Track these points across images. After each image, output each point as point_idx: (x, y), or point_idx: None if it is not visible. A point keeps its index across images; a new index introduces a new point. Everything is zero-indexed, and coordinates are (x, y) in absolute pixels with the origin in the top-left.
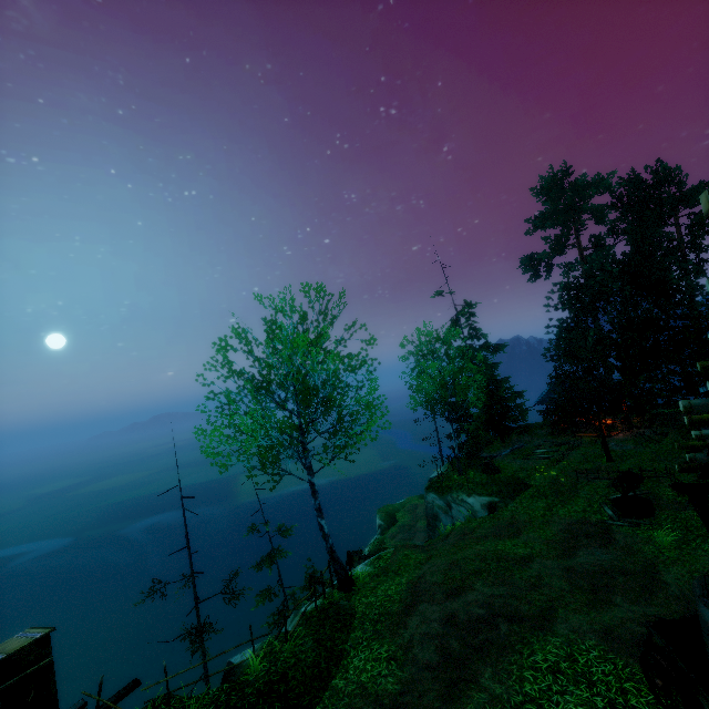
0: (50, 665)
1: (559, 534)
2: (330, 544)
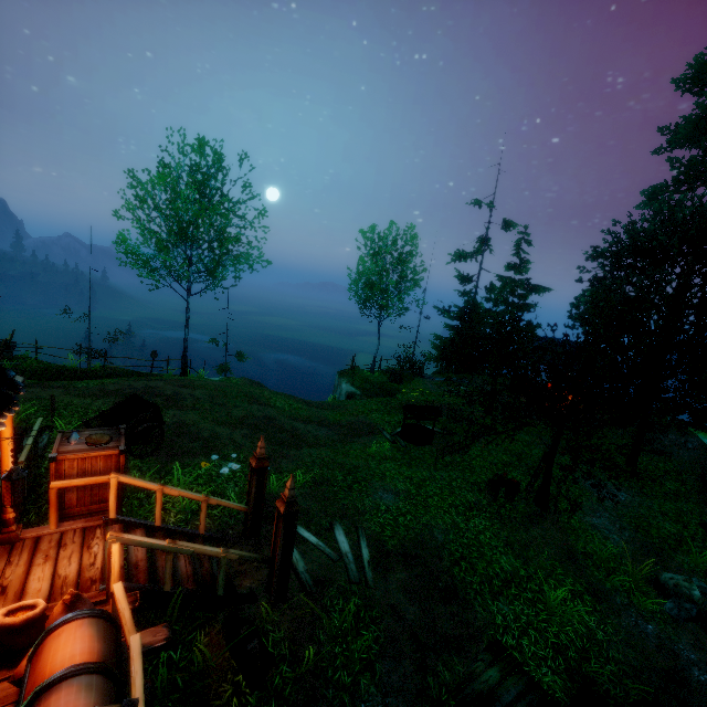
0: None
1: (342, 421)
2: (186, 346)
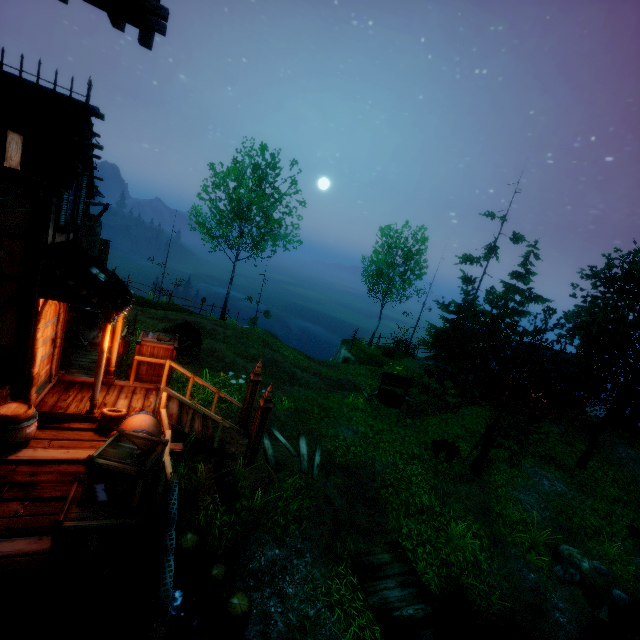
0: (104, 250)
1: (333, 377)
2: (227, 297)
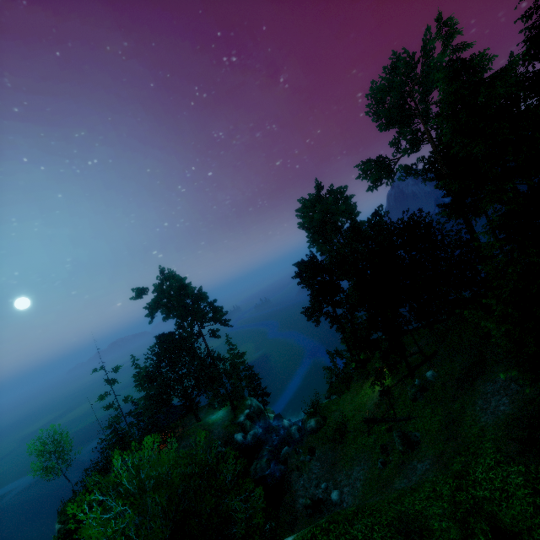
0: None
1: None
2: None
